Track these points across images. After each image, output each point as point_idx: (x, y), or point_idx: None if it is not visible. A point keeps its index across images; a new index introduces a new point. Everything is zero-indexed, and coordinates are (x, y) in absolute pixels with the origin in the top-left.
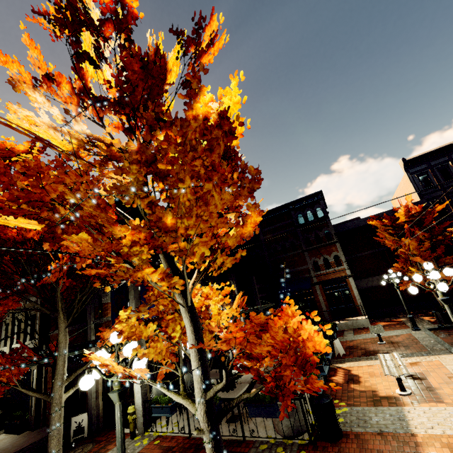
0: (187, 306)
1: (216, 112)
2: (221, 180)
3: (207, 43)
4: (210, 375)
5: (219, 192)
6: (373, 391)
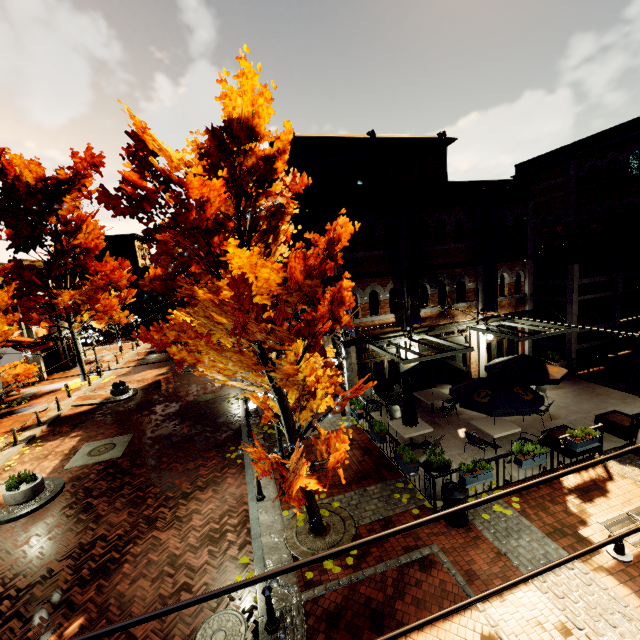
0: (276, 398)
1: (215, 298)
2: (237, 350)
3: (196, 212)
4: (423, 395)
5: (241, 355)
6: (584, 521)
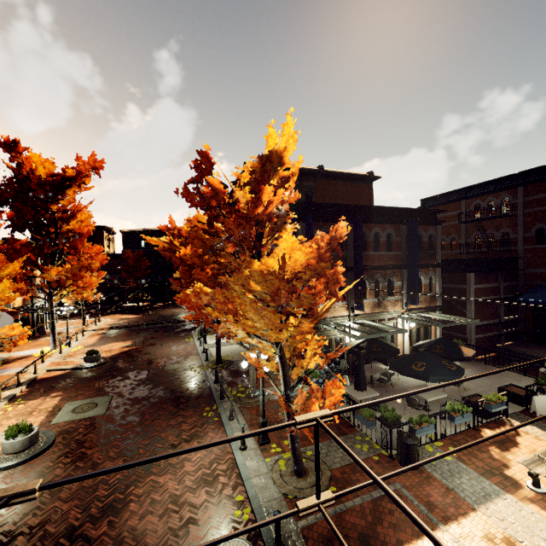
0: (278, 355)
1: (266, 269)
2: (272, 310)
3: (264, 209)
4: (365, 368)
5: (273, 314)
6: (506, 465)
